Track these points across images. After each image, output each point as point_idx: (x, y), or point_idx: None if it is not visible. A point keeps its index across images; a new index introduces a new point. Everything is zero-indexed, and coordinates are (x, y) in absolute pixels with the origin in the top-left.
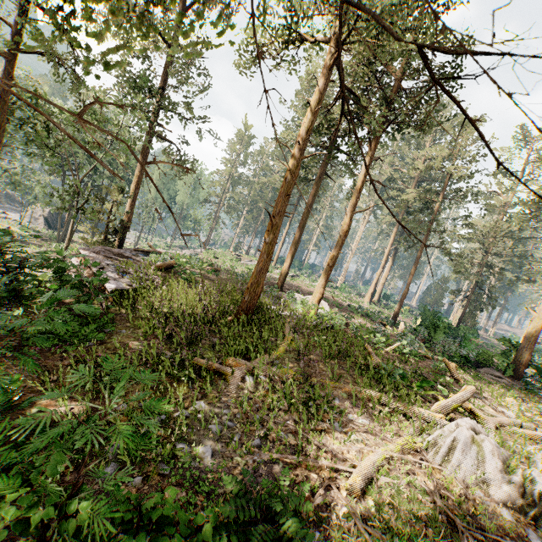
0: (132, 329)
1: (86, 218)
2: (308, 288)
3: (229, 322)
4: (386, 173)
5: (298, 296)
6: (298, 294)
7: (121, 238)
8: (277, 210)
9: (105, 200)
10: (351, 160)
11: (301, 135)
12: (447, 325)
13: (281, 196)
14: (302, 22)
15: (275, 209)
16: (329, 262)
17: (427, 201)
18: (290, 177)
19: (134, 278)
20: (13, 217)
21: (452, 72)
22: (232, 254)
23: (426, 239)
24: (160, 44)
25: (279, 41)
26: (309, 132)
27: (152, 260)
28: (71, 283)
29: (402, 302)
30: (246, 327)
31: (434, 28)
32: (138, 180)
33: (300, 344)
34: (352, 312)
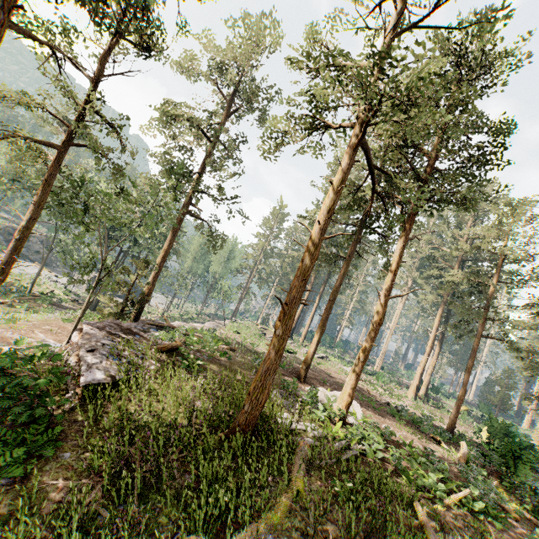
0: (81, 450)
1: (102, 290)
2: (338, 375)
3: (220, 440)
4: (424, 250)
5: (323, 393)
6: (323, 388)
7: (137, 310)
8: (291, 296)
9: (128, 272)
10: (384, 239)
11: (322, 214)
12: (533, 457)
13: (297, 280)
14: (325, 110)
15: (289, 295)
16: (360, 356)
17: (477, 283)
18: (308, 259)
19: (124, 364)
20: (62, 280)
21: (494, 152)
22: (258, 327)
23: (482, 328)
24: (201, 139)
25: (301, 128)
26: (331, 211)
27: (161, 337)
28: (47, 369)
29: (459, 408)
30: (241, 451)
31: (472, 105)
32: (164, 254)
33: (310, 503)
34: (393, 417)
